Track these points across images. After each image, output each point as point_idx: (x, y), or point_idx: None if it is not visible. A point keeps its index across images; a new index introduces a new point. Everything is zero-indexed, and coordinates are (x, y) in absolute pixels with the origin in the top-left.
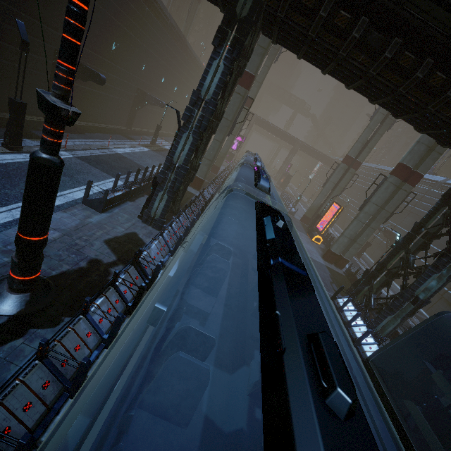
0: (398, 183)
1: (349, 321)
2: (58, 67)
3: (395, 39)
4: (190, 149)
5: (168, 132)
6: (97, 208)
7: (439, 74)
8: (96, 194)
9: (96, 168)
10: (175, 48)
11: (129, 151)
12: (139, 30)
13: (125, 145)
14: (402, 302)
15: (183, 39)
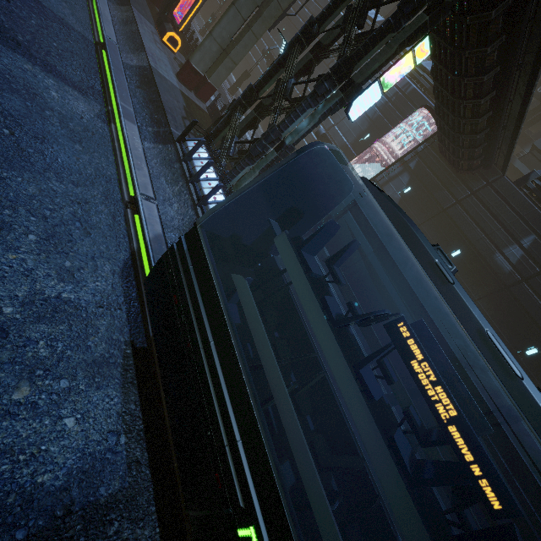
0: None
1: (197, 174)
2: None
3: None
4: None
5: None
6: None
7: None
8: None
9: None
10: None
11: None
12: None
13: None
14: (266, 148)
15: None
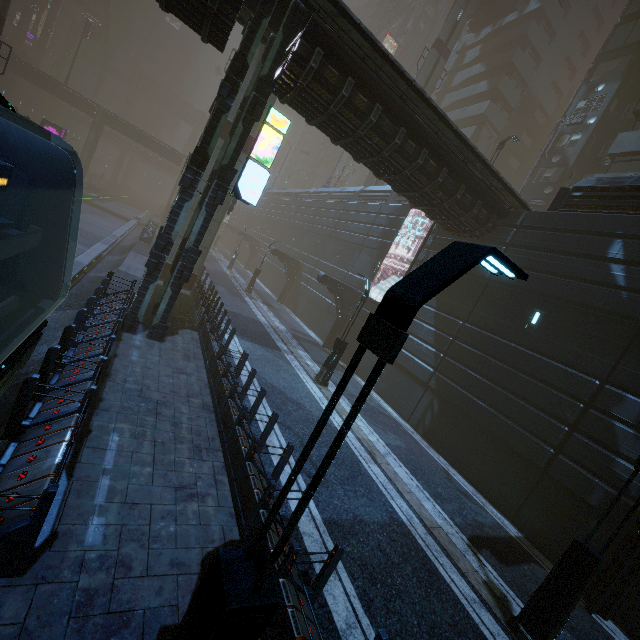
0: None
1: None
2: None
3: None
4: None
5: None
6: None
7: None
8: None
9: None
10: None
11: None
12: None
13: None
14: (162, 258)
15: None
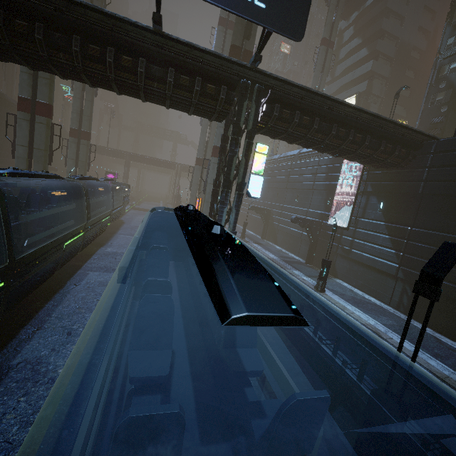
0: None
1: None
2: None
3: (74, 36)
4: None
5: None
6: None
7: (125, 57)
8: None
9: None
10: None
11: None
12: None
13: None
14: None
15: None
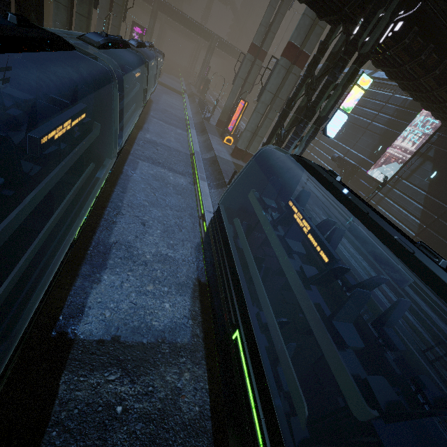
0: (288, 66)
1: None
2: None
3: None
4: (1, 0)
5: None
6: None
7: None
8: None
9: None
10: None
11: None
12: None
13: None
14: None
15: None
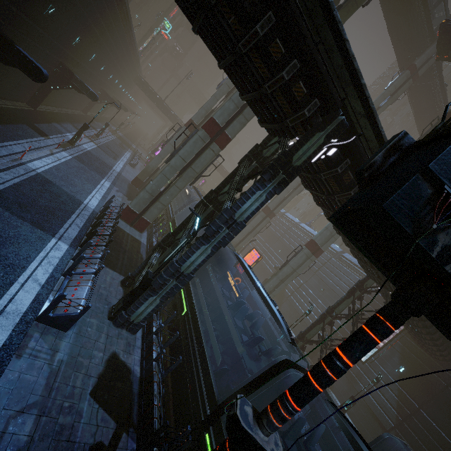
0: (309, 254)
1: None
2: (293, 414)
3: None
4: (204, 260)
5: (77, 112)
6: (62, 327)
7: None
8: (45, 289)
9: (23, 221)
10: (120, 28)
11: (50, 166)
12: (89, 0)
13: (41, 151)
14: None
15: (130, 19)
